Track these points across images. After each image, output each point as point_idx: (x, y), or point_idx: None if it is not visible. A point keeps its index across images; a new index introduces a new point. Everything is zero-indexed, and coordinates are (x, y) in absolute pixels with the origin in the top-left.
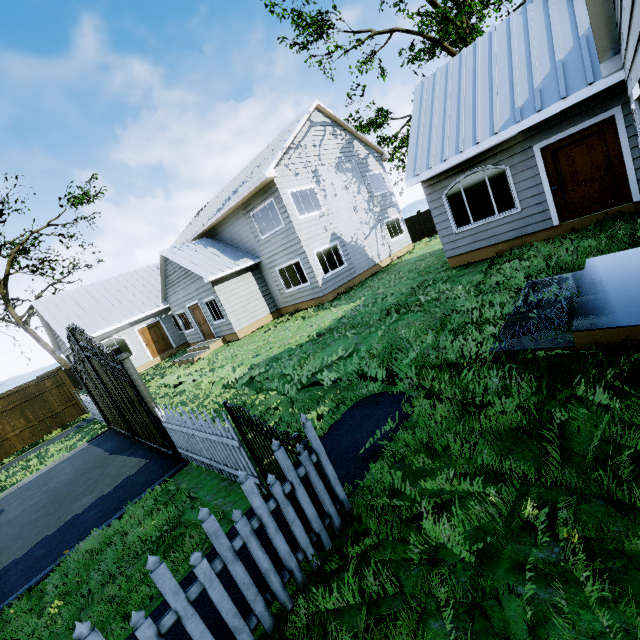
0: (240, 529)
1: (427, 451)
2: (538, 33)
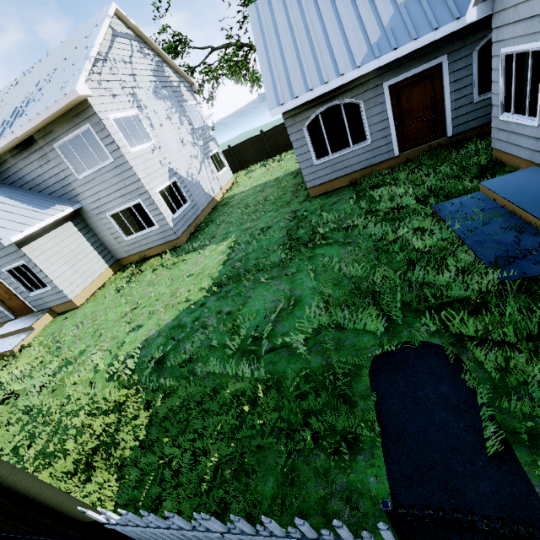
0: None
1: None
2: None
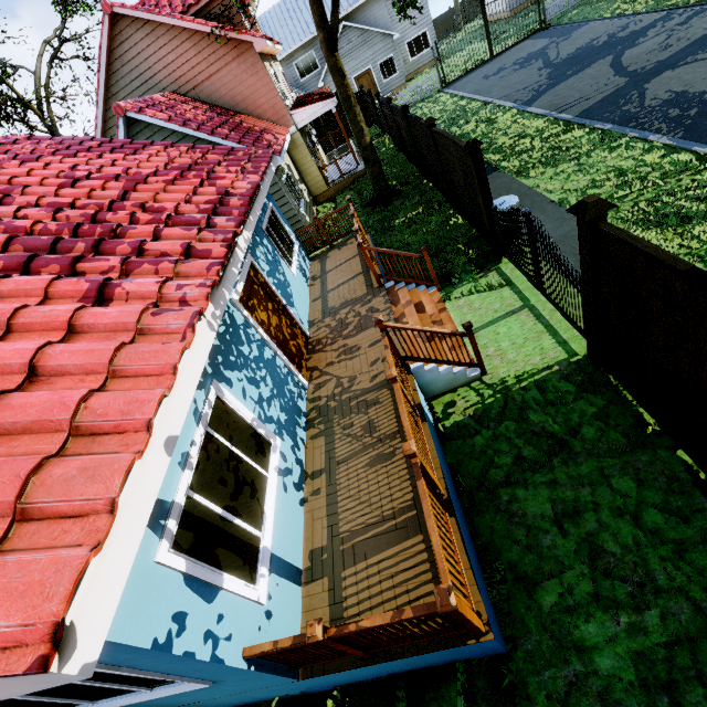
0: None
1: None
2: None
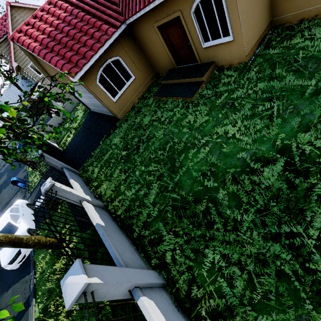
0: None
1: None
2: (15, 92)
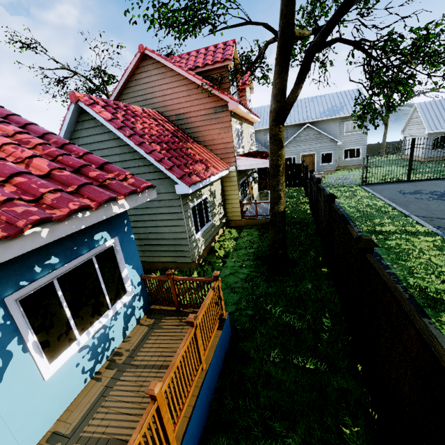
0: None
1: None
2: None
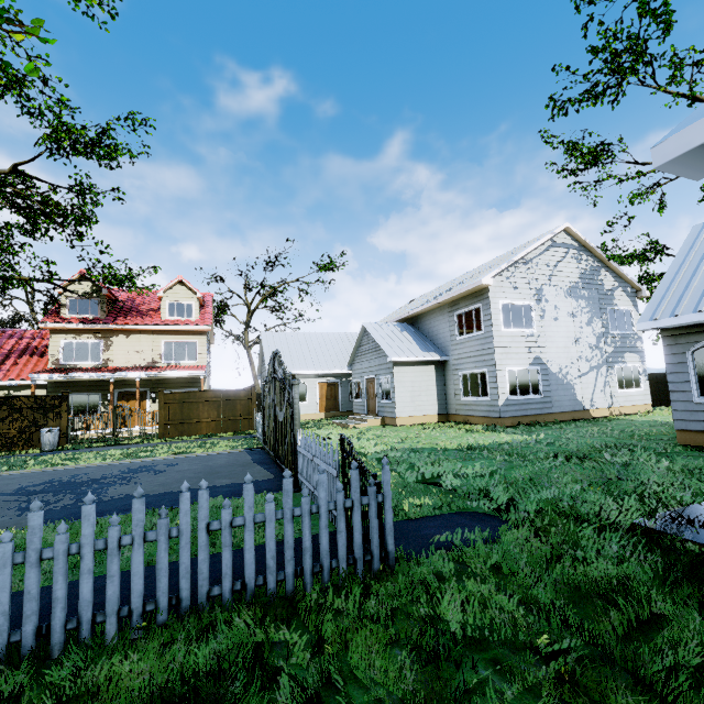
0: (303, 503)
1: (494, 569)
2: None
